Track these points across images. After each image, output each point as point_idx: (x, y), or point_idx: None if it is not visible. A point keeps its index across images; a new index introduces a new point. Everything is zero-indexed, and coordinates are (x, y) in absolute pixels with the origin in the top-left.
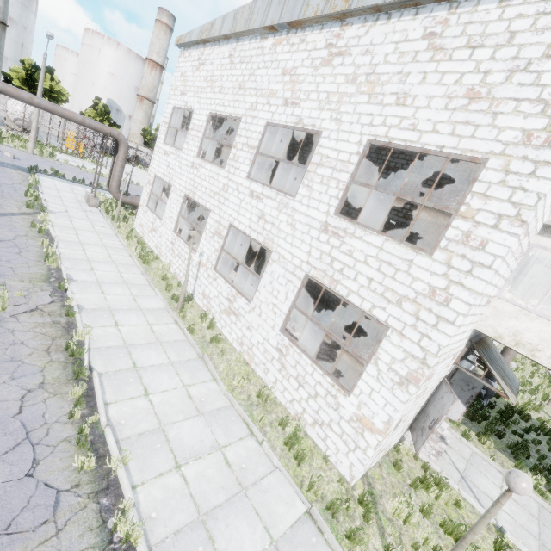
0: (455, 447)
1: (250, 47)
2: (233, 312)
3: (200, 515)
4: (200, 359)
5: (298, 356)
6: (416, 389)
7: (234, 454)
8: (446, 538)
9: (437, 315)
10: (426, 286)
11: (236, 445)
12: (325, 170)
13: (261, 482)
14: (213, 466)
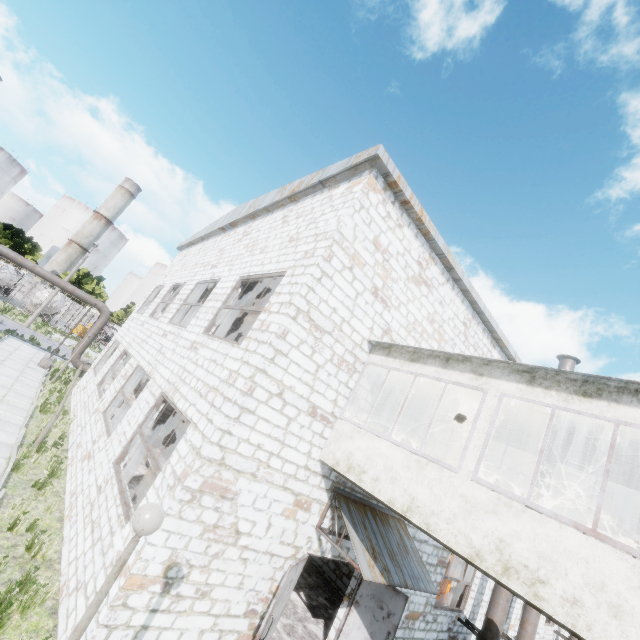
0: None
1: (211, 242)
2: (89, 456)
3: None
4: None
5: (110, 489)
6: (183, 490)
7: None
8: None
9: (225, 396)
10: (228, 372)
11: None
12: (211, 302)
13: None
14: None
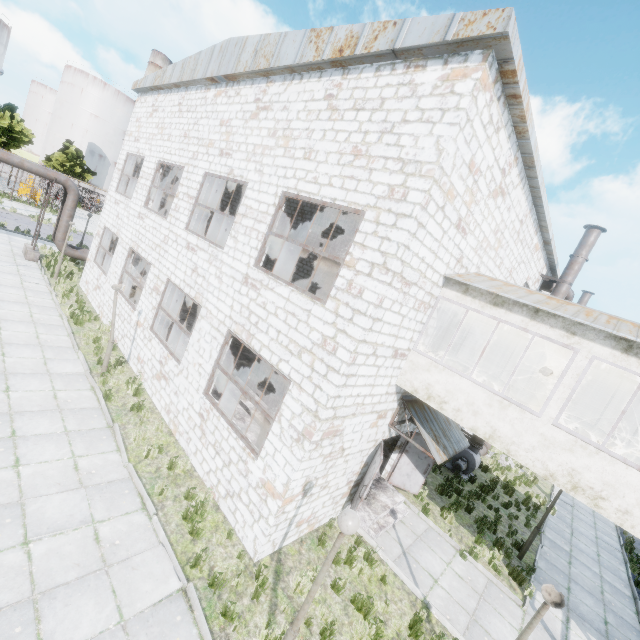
0: (409, 522)
1: (196, 97)
2: (164, 377)
3: (33, 594)
4: (108, 428)
5: (217, 421)
6: (310, 445)
7: (111, 529)
8: (354, 615)
9: (327, 365)
10: (320, 335)
11: (117, 520)
12: (248, 221)
13: (133, 558)
14: (75, 542)
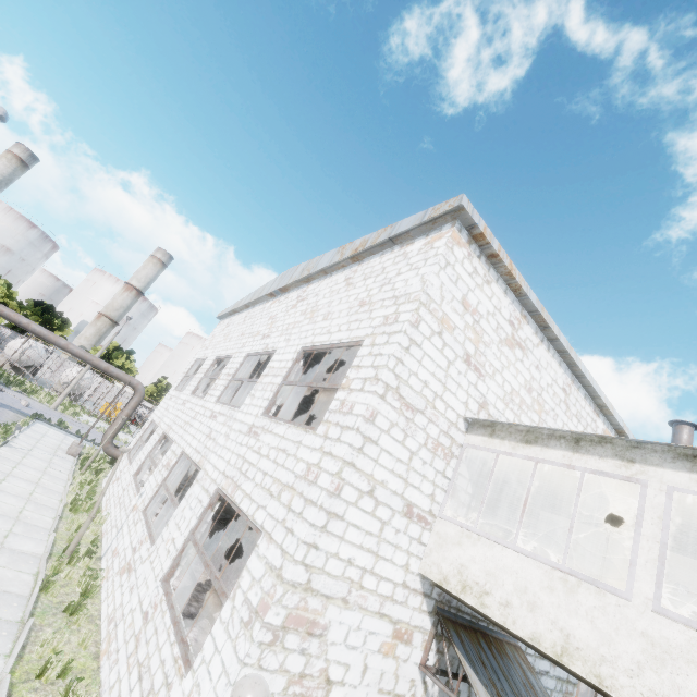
0: None
1: (258, 309)
2: (129, 568)
3: None
4: (18, 623)
5: (160, 618)
6: (262, 629)
7: None
8: None
9: (306, 498)
10: (305, 465)
11: None
12: (268, 378)
13: None
14: None
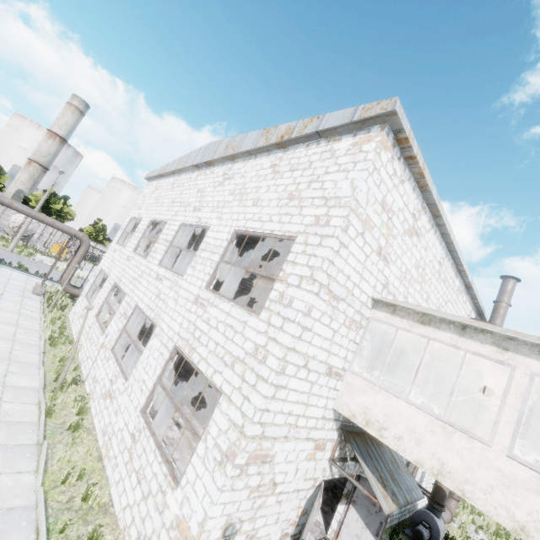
0: None
1: (184, 178)
2: (110, 395)
3: None
4: (36, 446)
5: (146, 442)
6: (233, 469)
7: None
8: None
9: (257, 374)
10: (253, 345)
11: None
12: (206, 253)
13: None
14: None
